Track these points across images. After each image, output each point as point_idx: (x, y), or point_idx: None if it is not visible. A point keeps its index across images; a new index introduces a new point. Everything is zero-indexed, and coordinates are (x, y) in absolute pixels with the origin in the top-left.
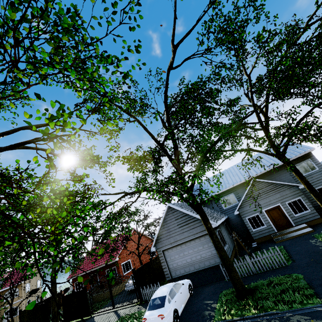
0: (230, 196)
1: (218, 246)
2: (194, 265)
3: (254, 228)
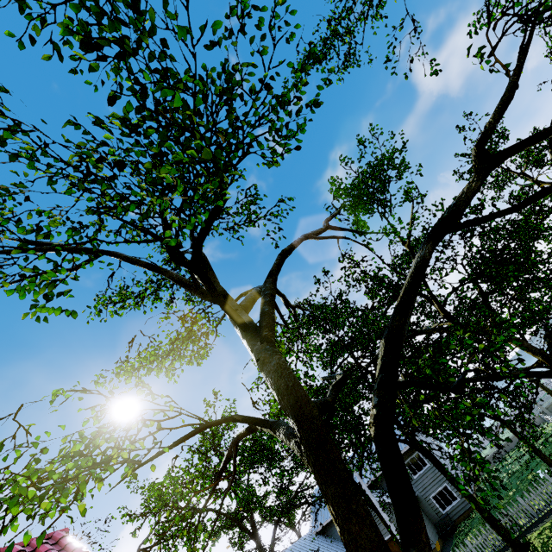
0: None
1: None
2: None
3: None
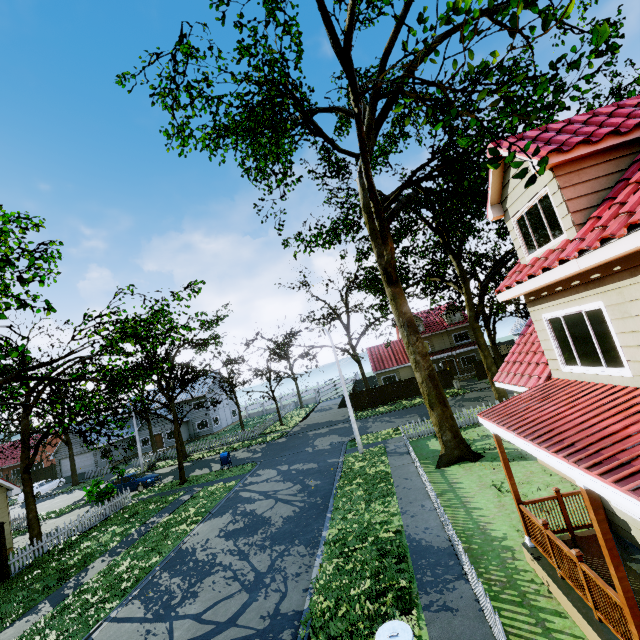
0: None
1: (71, 463)
2: (79, 470)
3: (144, 446)
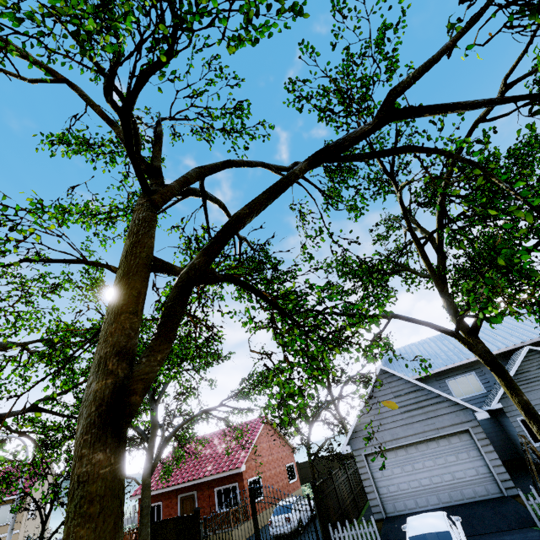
0: (468, 378)
1: None
2: (438, 493)
3: (537, 440)
